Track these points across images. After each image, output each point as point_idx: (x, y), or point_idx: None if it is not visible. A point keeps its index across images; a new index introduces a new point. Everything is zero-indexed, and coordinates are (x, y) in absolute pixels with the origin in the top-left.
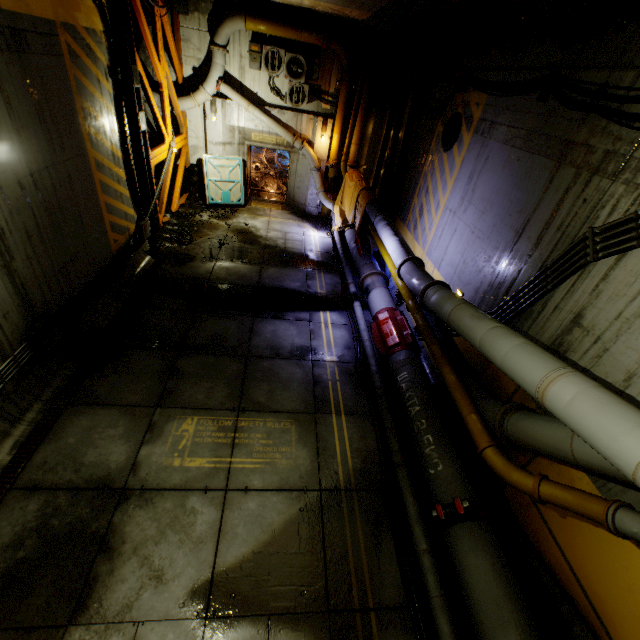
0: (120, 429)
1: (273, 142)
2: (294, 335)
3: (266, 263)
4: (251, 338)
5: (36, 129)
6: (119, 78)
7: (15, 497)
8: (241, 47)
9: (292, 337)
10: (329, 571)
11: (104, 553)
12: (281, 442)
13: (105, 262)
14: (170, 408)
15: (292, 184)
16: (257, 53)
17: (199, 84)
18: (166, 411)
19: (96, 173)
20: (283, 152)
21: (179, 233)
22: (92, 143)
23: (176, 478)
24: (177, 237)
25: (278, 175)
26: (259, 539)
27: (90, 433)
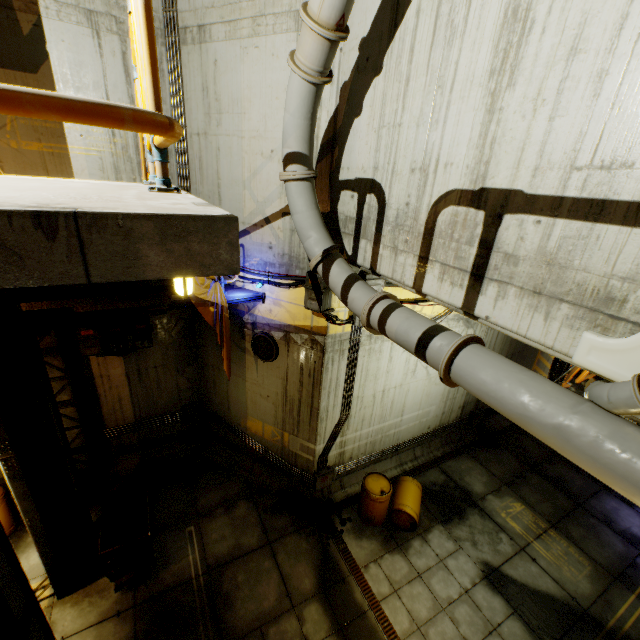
0: (483, 479)
1: None
2: (635, 524)
3: None
4: (590, 497)
5: None
6: None
7: (437, 469)
8: None
9: (631, 524)
10: (562, 639)
11: (458, 515)
12: (572, 564)
13: None
14: (511, 490)
15: None
16: None
17: None
18: (508, 489)
19: (538, 355)
20: None
21: None
22: None
23: (499, 519)
24: None
25: None
26: (528, 583)
27: (470, 470)
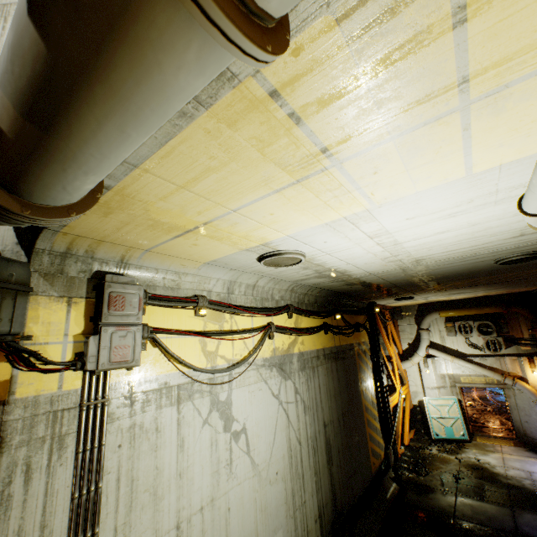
0: None
1: (482, 381)
2: None
3: (516, 505)
4: None
5: (345, 390)
6: (374, 359)
7: None
8: (438, 326)
9: None
10: None
11: None
12: None
13: (368, 480)
14: None
15: (516, 418)
16: (451, 327)
17: (413, 351)
18: None
19: (364, 413)
20: (493, 389)
21: (414, 463)
22: (363, 395)
23: None
24: (413, 467)
25: (496, 410)
26: None
27: None
